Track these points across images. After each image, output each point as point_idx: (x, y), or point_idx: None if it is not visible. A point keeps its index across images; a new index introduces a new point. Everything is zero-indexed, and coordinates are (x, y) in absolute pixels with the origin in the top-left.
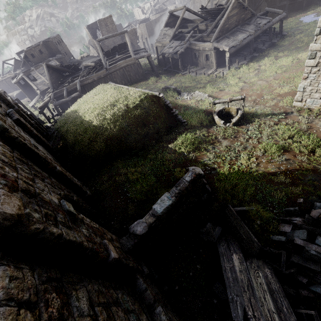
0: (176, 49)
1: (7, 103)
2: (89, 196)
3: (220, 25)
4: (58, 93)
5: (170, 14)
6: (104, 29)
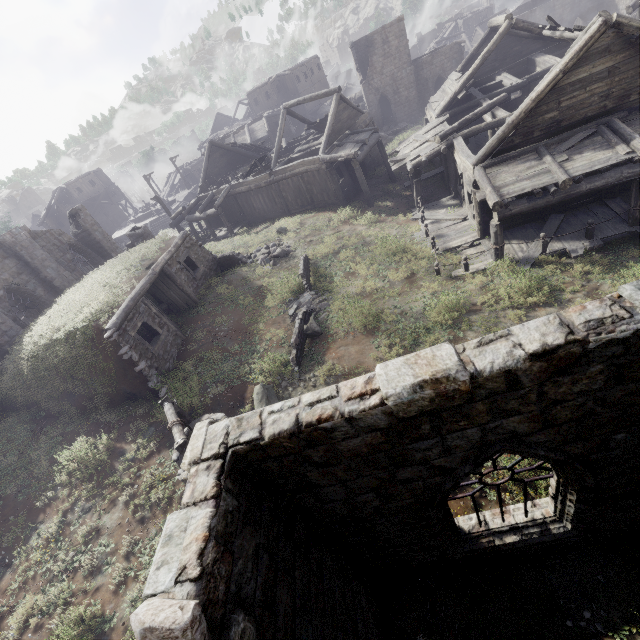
0: (418, 150)
1: (15, 251)
2: None
3: (516, 115)
4: (203, 198)
5: (491, 29)
6: (378, 51)
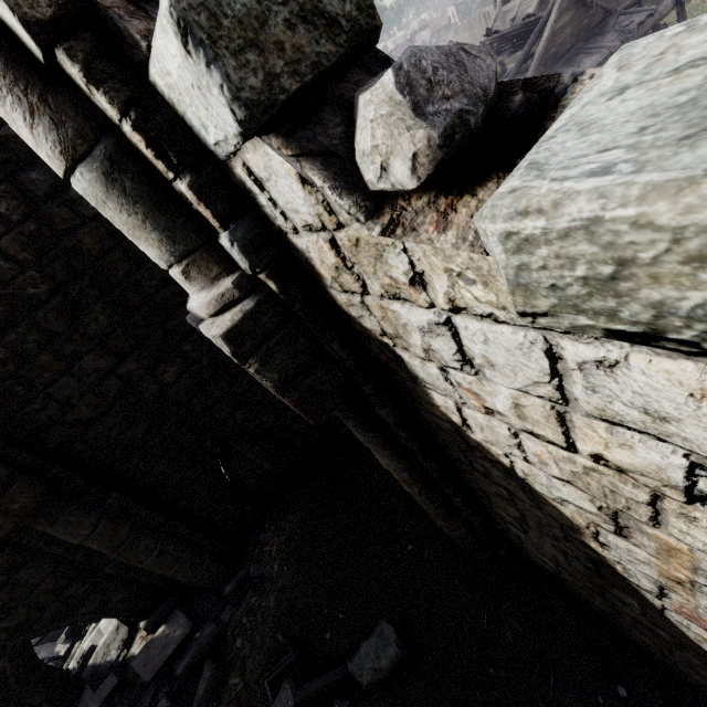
0: None
1: None
2: None
3: (539, 52)
4: None
5: None
6: None
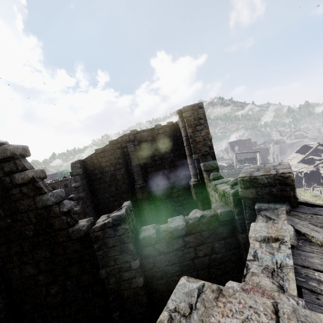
0: (301, 169)
1: None
2: None
3: None
4: None
5: (303, 145)
6: (241, 145)
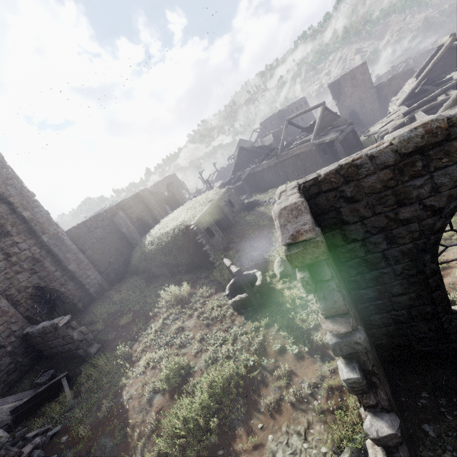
0: (385, 126)
1: (143, 199)
2: (89, 293)
3: None
4: (234, 178)
5: (438, 48)
6: (348, 84)
